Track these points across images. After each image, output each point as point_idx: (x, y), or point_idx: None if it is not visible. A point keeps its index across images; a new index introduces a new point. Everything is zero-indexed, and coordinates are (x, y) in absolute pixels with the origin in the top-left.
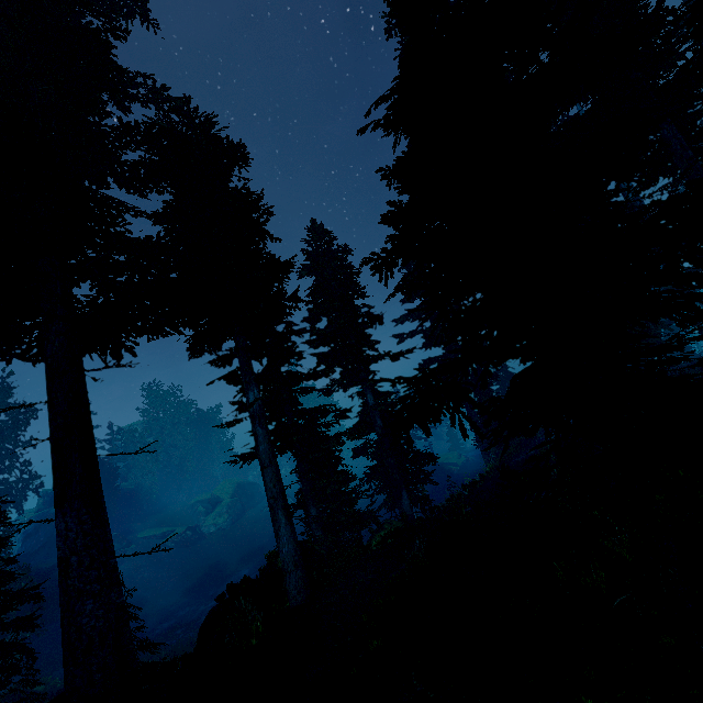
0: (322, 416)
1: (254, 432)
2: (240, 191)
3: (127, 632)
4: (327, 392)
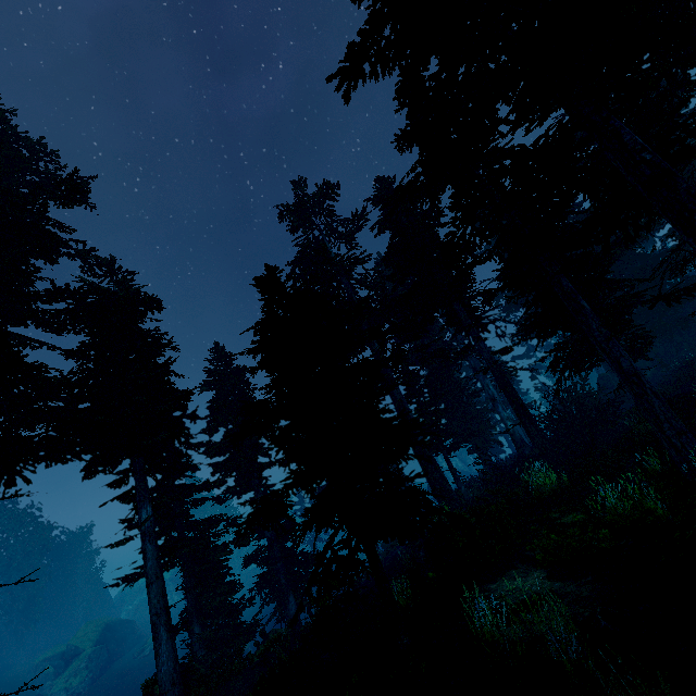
0: (213, 526)
1: (143, 548)
2: (152, 336)
3: None
4: (221, 500)
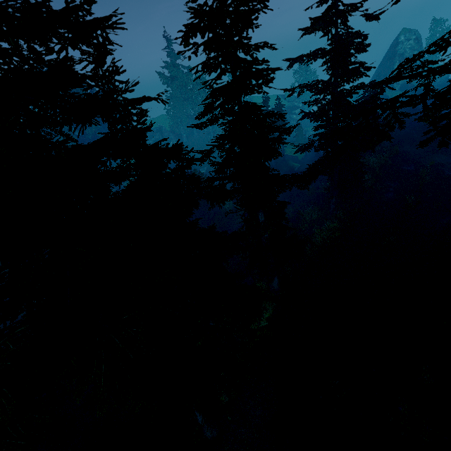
0: None
1: None
2: None
3: None
4: None
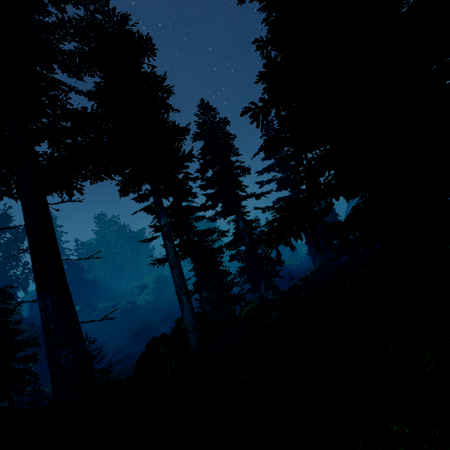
0: (209, 235)
1: (165, 245)
2: (148, 74)
3: (90, 366)
4: (213, 220)
